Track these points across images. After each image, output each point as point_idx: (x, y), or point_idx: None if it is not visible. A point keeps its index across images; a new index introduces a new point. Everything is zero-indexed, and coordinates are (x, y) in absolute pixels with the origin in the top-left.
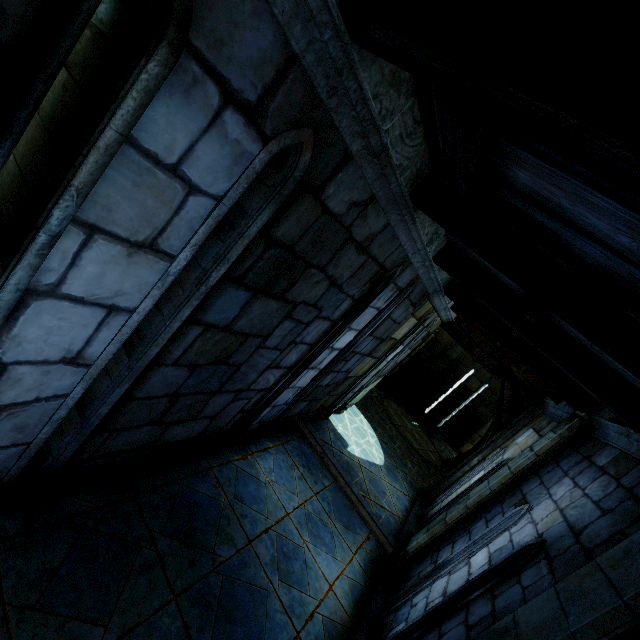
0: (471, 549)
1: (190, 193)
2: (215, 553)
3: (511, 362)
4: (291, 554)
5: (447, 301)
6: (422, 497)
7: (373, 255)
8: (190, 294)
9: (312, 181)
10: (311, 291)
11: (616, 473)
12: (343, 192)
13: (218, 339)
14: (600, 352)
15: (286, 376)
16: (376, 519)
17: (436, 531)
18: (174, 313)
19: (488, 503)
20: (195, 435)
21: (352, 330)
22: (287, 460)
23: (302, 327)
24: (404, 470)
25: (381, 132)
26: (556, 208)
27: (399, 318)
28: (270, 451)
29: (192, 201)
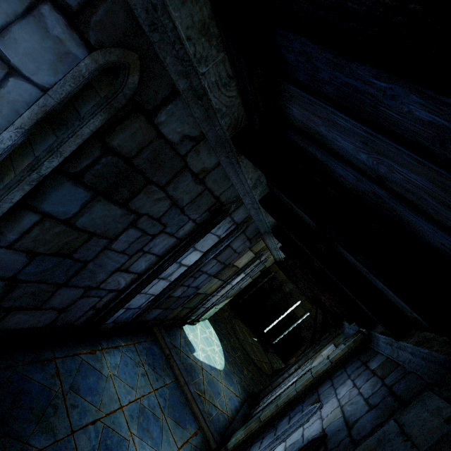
0: (274, 444)
1: (11, 74)
2: (28, 443)
3: (319, 291)
4: (114, 447)
5: (276, 242)
6: (251, 399)
7: (209, 188)
8: (21, 178)
9: (143, 103)
10: (154, 206)
11: (382, 374)
12: (175, 123)
13: (59, 231)
14: (368, 274)
15: (137, 281)
16: (206, 416)
17: (252, 428)
18: (4, 194)
19: (293, 403)
20: (42, 325)
21: (197, 251)
22: (135, 358)
23: (149, 238)
24: (240, 375)
25: (199, 74)
26: (319, 137)
27: (238, 249)
28: (120, 349)
29: (13, 83)
